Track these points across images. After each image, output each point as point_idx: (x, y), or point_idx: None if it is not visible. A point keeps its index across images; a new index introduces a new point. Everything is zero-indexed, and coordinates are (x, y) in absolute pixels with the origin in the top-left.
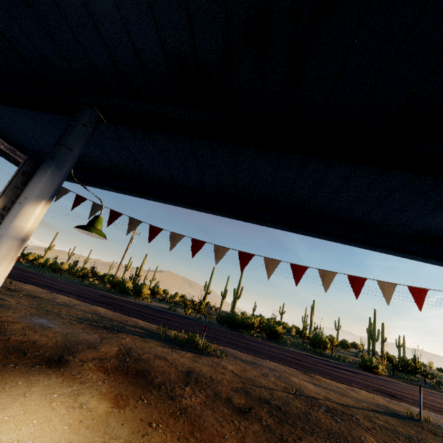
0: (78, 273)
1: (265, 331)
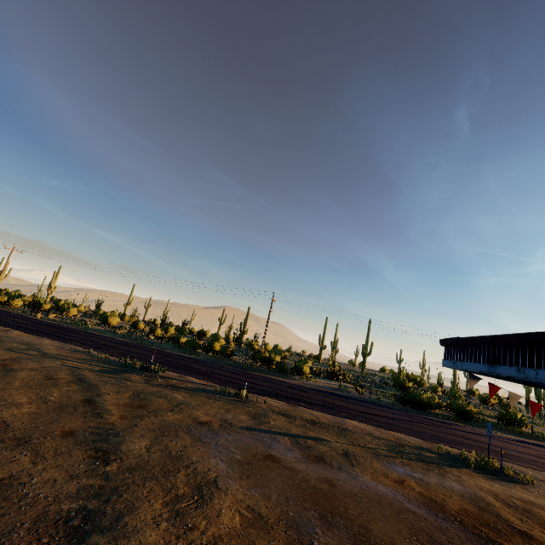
0: (225, 351)
1: (456, 411)
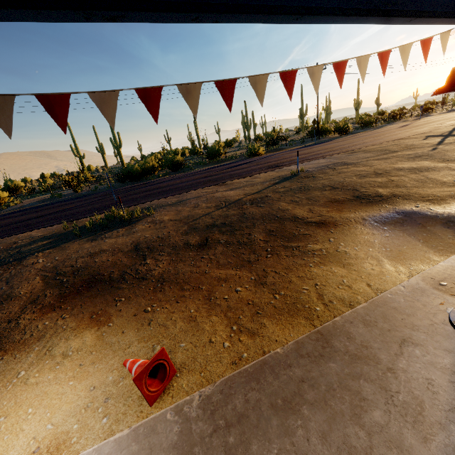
0: None
1: (168, 167)
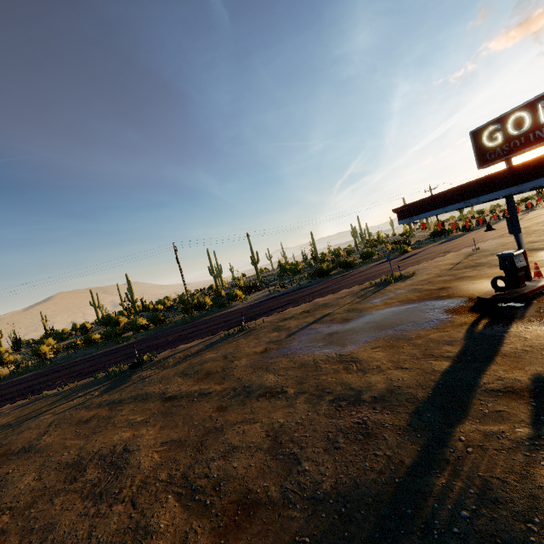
0: (158, 319)
1: (344, 266)
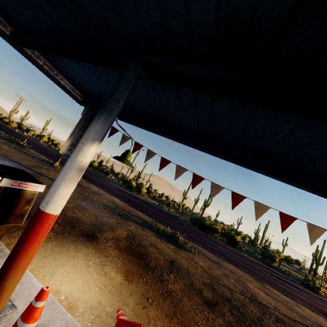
0: (103, 170)
1: (226, 237)
